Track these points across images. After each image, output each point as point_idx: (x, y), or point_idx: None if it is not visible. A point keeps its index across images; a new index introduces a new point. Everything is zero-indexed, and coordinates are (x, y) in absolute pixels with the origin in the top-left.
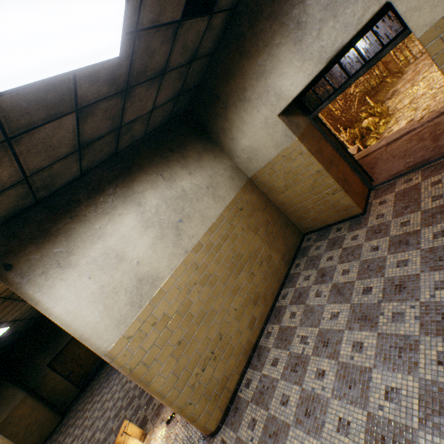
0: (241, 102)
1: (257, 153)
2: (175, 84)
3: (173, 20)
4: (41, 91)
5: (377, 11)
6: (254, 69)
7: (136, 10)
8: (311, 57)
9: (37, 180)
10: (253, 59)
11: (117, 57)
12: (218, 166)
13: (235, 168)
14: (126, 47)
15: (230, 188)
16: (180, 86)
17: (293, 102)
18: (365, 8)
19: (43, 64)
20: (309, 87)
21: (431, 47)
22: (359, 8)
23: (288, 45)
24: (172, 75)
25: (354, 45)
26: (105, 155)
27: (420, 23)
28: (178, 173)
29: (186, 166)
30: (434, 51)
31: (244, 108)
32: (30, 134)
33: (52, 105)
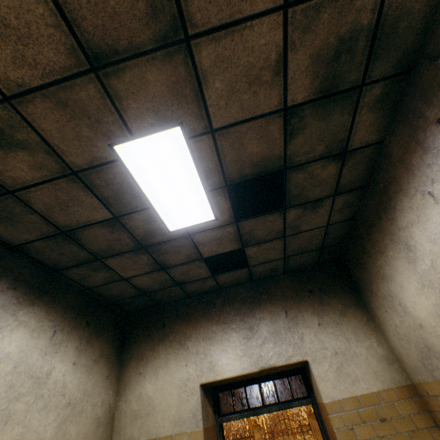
0: (179, 344)
1: (151, 413)
2: (156, 283)
3: (202, 254)
4: (131, 189)
5: (300, 360)
6: (207, 329)
7: (202, 229)
8: (251, 355)
9: (5, 203)
10: (211, 322)
11: (170, 230)
12: (102, 390)
13: (112, 413)
14: (178, 233)
15: (85, 435)
16: (155, 289)
17: (212, 388)
18: (294, 353)
19: (154, 188)
20: (230, 385)
21: (333, 418)
22: (290, 350)
23: (240, 334)
24: (163, 276)
25: (274, 379)
26: (55, 260)
27: (326, 391)
28: (69, 348)
29: (82, 351)
30: (336, 424)
31: (177, 352)
32: (83, 188)
33: (119, 199)
